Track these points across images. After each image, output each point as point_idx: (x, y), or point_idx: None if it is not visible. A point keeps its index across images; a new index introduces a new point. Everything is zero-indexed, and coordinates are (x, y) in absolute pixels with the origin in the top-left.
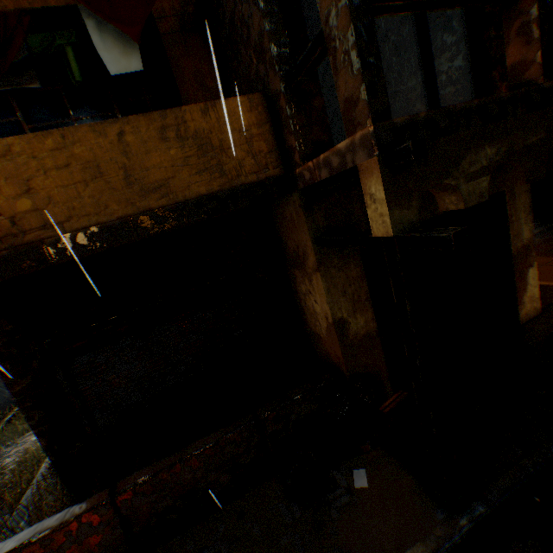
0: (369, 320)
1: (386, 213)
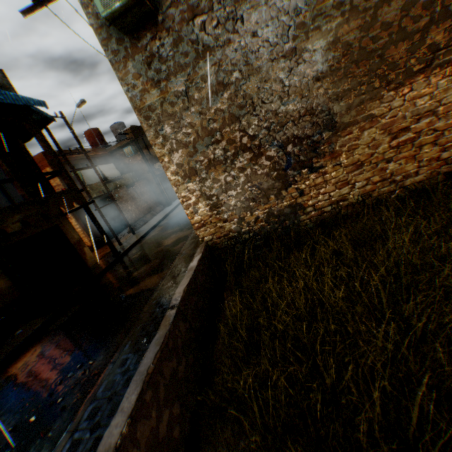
0: (8, 281)
1: None
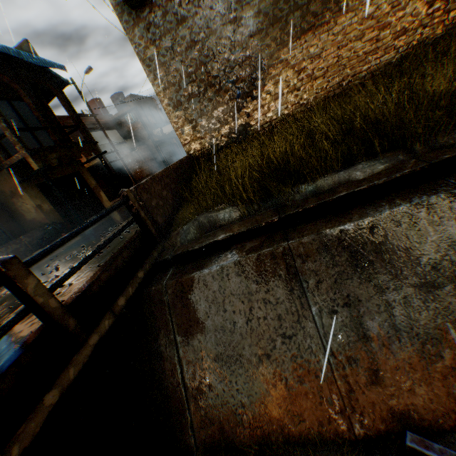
0: (51, 205)
1: (37, 164)
